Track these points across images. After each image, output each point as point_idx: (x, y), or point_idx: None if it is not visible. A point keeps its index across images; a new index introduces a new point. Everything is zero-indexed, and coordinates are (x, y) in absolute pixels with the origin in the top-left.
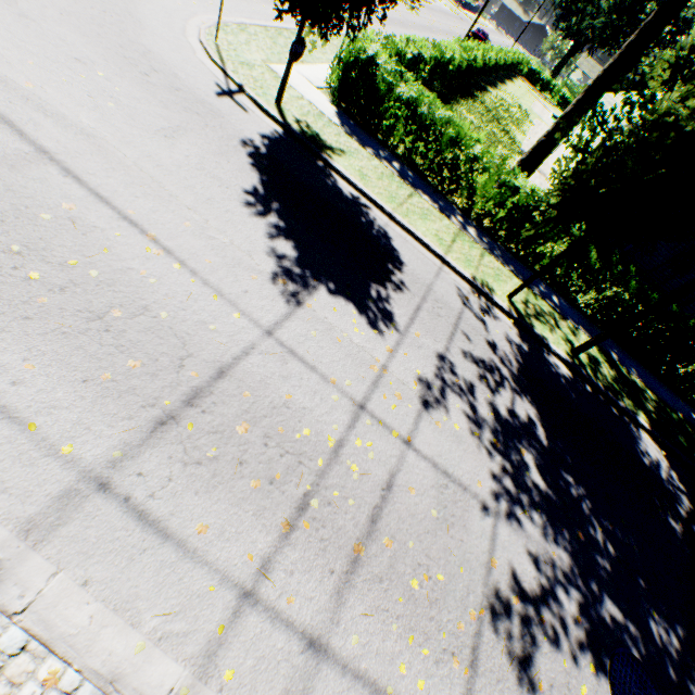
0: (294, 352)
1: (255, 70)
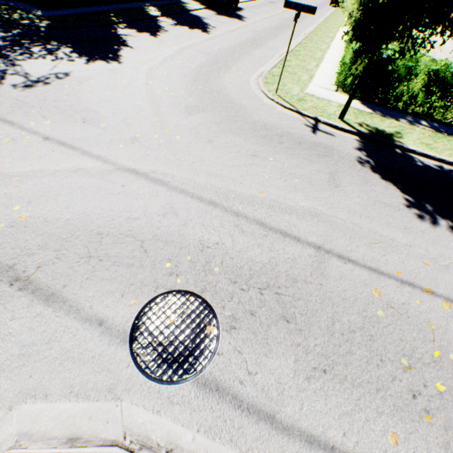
0: None
1: (305, 100)
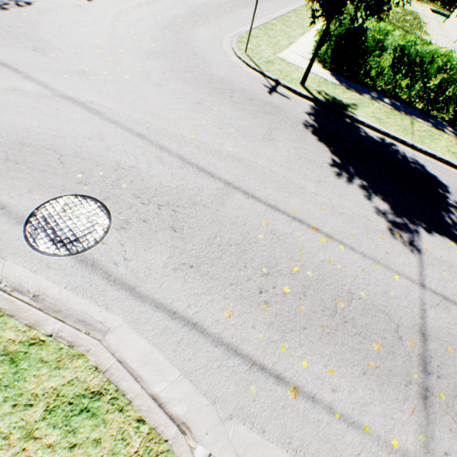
0: (446, 297)
1: (274, 63)
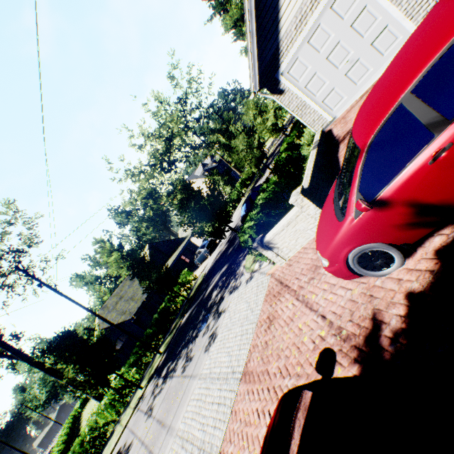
0: None
1: None
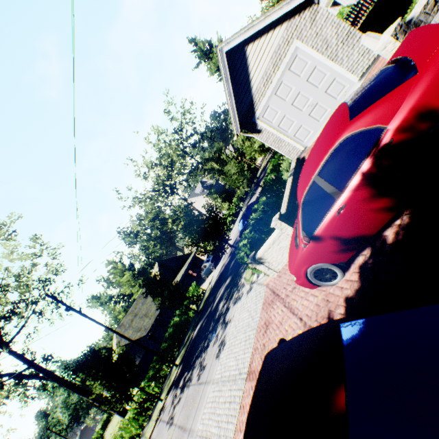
0: None
1: None
